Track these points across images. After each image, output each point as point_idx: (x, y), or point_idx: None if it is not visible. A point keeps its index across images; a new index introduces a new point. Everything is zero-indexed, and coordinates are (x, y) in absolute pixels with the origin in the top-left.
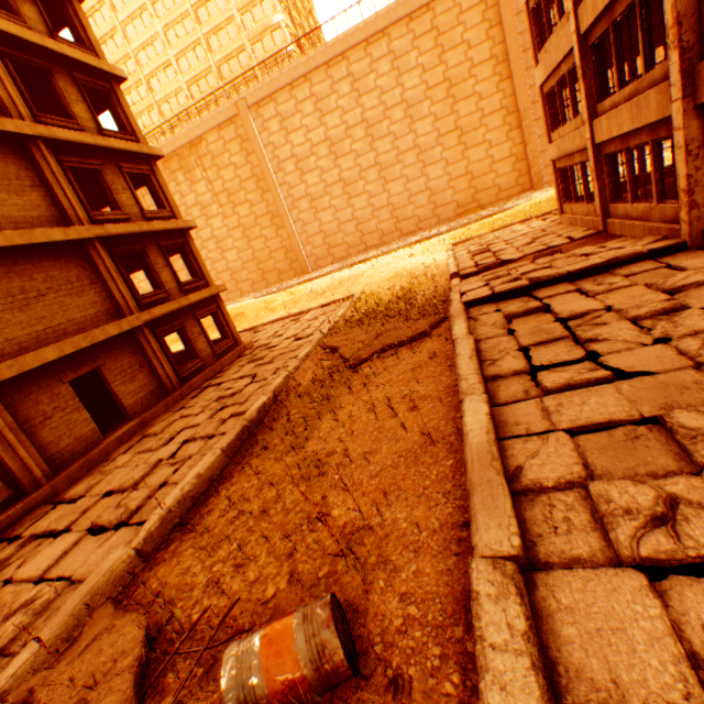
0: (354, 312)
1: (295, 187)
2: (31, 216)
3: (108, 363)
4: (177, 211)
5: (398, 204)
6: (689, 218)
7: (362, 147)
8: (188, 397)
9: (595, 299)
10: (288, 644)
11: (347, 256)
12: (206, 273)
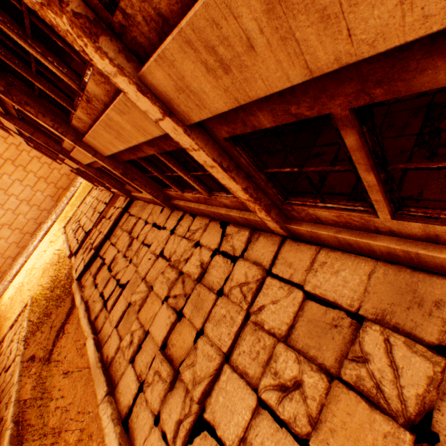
0: (35, 316)
1: None
2: None
3: None
4: None
5: (10, 220)
6: (123, 193)
7: None
8: None
9: (116, 247)
10: None
11: (4, 274)
12: None
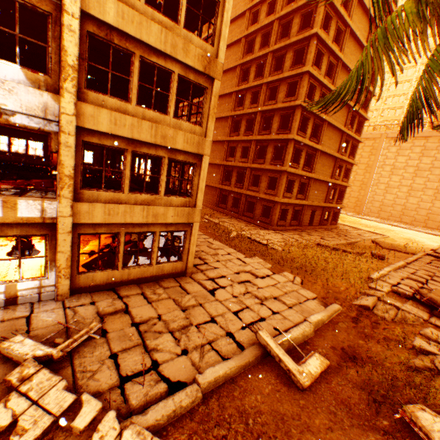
0: (383, 240)
1: (383, 177)
2: (327, 174)
3: (316, 211)
4: (348, 180)
5: (434, 212)
6: None
7: (433, 178)
8: (322, 229)
9: None
10: (379, 253)
11: (386, 218)
12: (342, 200)
